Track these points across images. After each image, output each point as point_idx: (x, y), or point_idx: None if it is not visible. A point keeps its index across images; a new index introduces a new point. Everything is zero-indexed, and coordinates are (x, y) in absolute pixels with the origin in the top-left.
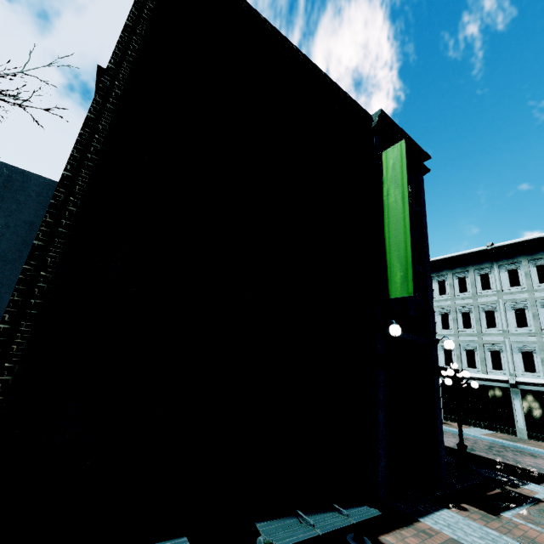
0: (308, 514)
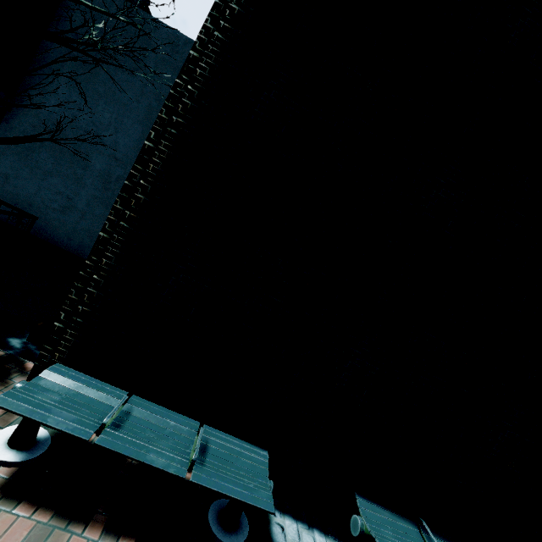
0: (436, 535)
